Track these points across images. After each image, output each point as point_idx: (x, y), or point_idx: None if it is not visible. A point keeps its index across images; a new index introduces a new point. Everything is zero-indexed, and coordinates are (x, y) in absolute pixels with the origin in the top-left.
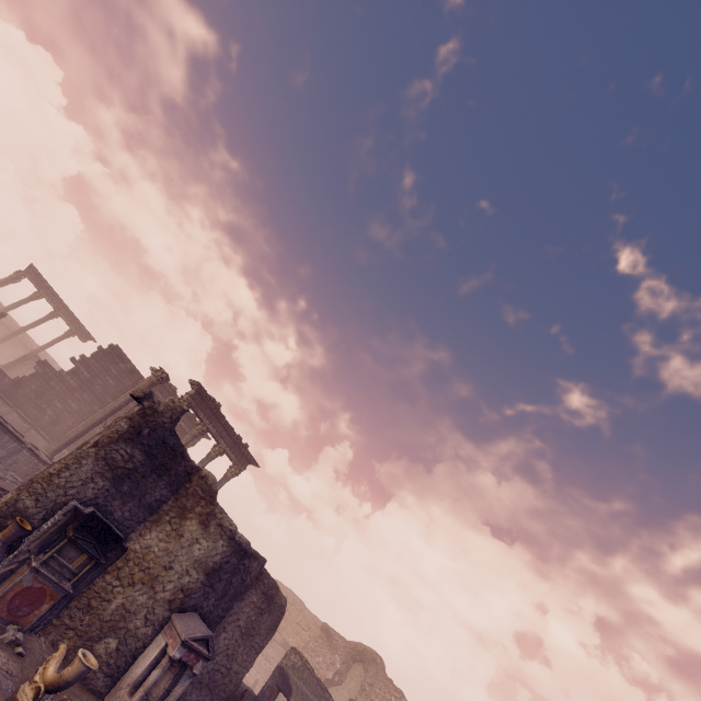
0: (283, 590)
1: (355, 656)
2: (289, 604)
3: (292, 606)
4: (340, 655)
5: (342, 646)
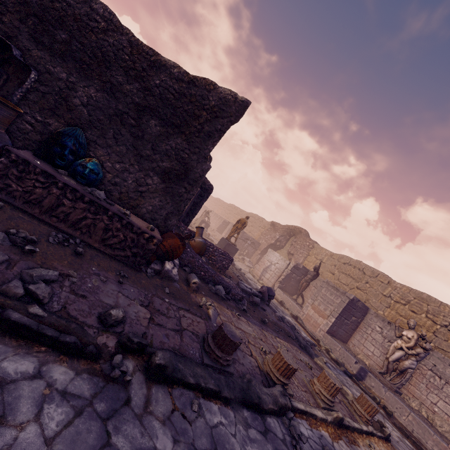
0: (253, 215)
1: (289, 233)
2: (256, 220)
3: (257, 220)
4: (278, 232)
5: (280, 228)
